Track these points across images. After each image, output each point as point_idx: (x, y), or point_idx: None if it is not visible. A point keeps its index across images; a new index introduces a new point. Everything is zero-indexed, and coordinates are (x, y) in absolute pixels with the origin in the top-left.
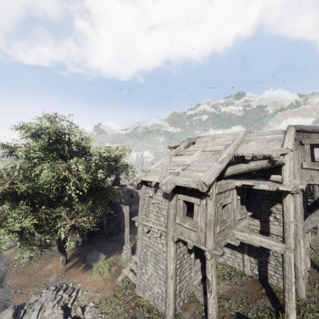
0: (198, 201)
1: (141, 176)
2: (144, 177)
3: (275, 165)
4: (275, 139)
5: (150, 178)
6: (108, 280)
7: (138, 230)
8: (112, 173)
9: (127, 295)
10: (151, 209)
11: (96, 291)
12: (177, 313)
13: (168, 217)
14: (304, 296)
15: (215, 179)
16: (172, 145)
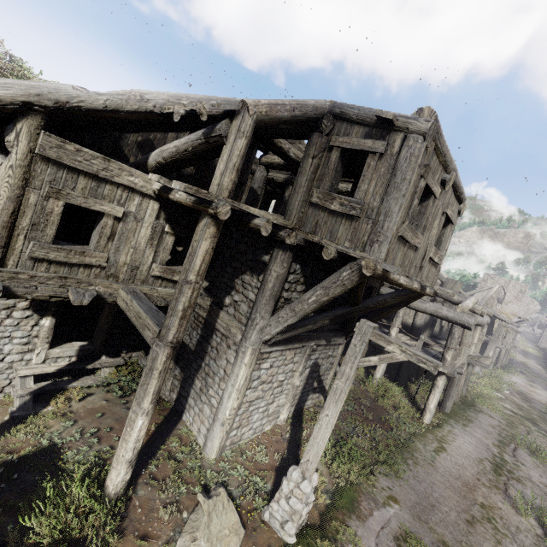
0: None
1: None
2: None
3: (210, 142)
4: None
5: None
6: None
7: None
8: None
9: None
10: None
11: None
12: None
13: None
14: (212, 455)
15: (24, 104)
16: None
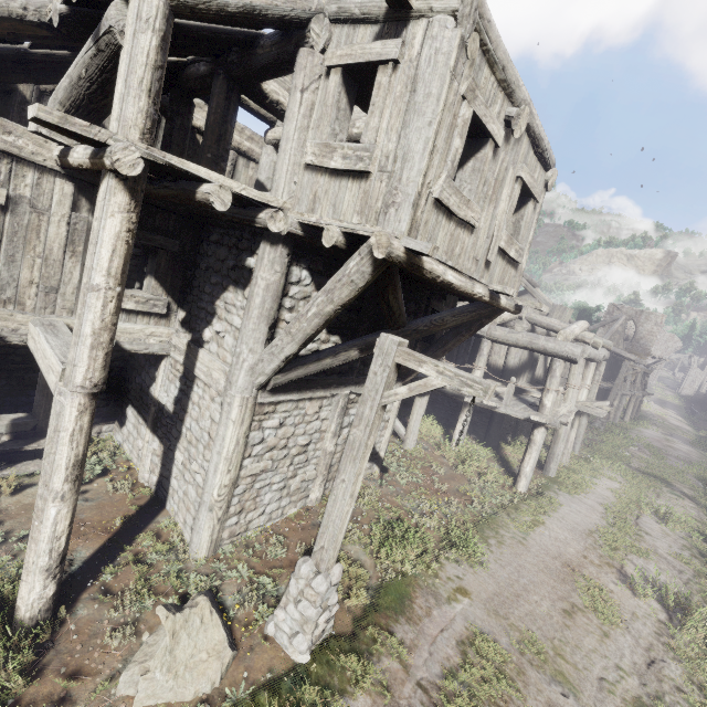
0: None
1: None
2: None
3: (102, 47)
4: None
5: None
6: None
7: None
8: None
9: None
10: None
11: None
12: None
13: None
14: (201, 554)
15: None
16: None
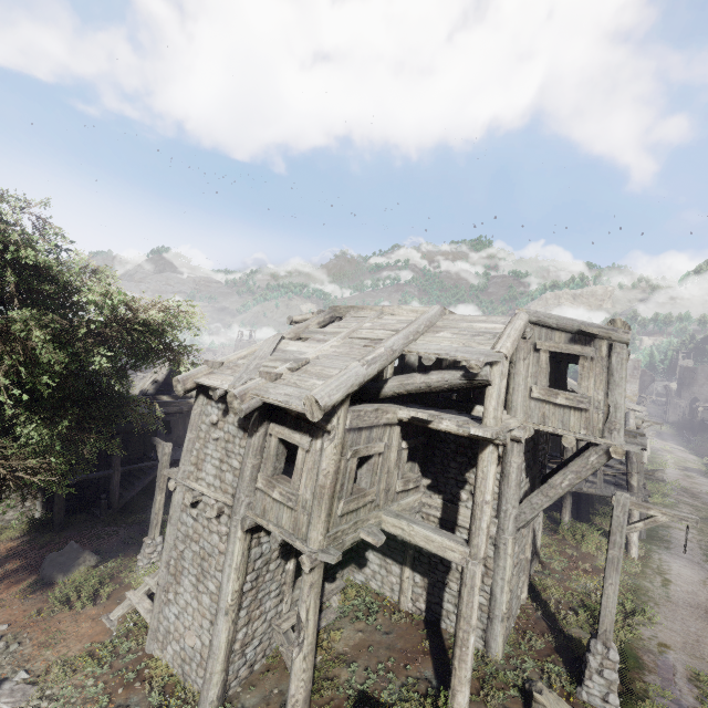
0: (306, 442)
1: (198, 373)
2: (204, 377)
3: (474, 383)
4: (488, 333)
5: (216, 380)
6: (86, 617)
7: (174, 500)
8: (147, 362)
9: (124, 653)
10: (210, 452)
11: (46, 644)
12: (231, 694)
13: (241, 473)
14: (499, 655)
15: (346, 396)
16: (297, 316)
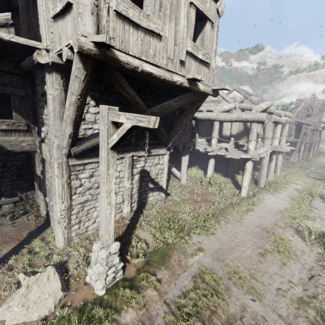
0: None
1: None
2: None
3: None
4: None
5: None
6: None
7: None
8: None
9: None
10: None
11: None
12: None
13: None
14: (61, 245)
15: None
16: None
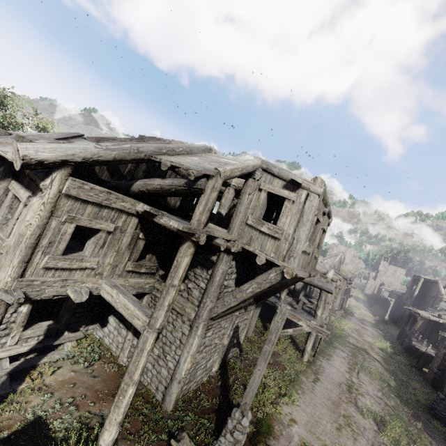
0: (25, 197)
1: None
2: None
3: (192, 190)
4: (224, 162)
5: None
6: None
7: None
8: None
9: None
10: None
11: None
12: None
13: None
14: (170, 408)
15: (63, 161)
16: None
